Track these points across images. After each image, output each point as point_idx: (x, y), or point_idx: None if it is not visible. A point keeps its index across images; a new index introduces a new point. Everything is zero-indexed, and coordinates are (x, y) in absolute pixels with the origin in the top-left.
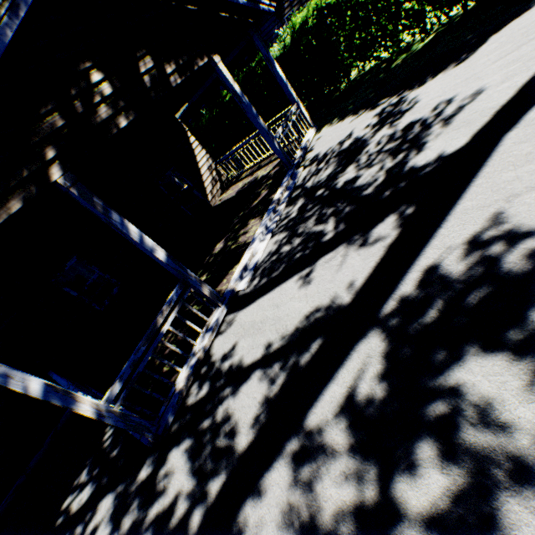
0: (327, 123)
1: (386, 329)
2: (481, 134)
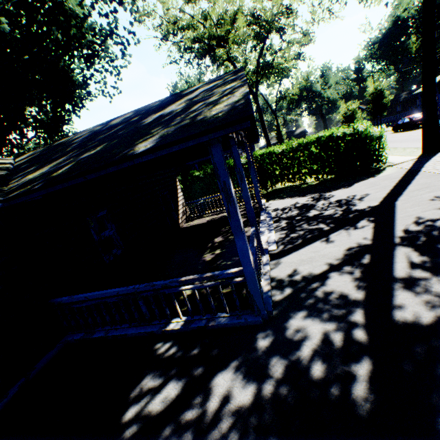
0: (270, 200)
1: (405, 245)
2: (383, 202)
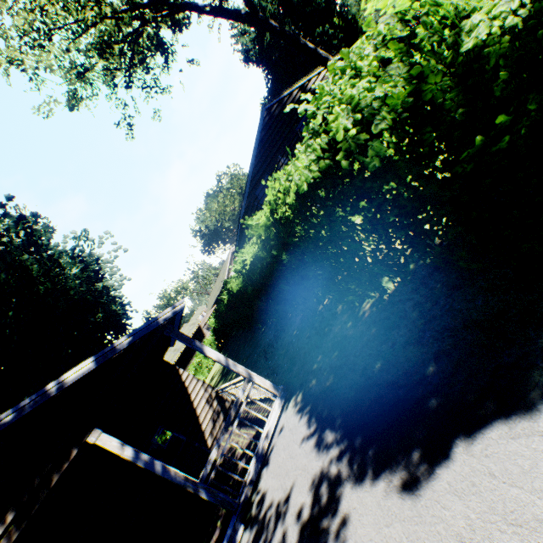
0: (295, 389)
1: None
2: None
